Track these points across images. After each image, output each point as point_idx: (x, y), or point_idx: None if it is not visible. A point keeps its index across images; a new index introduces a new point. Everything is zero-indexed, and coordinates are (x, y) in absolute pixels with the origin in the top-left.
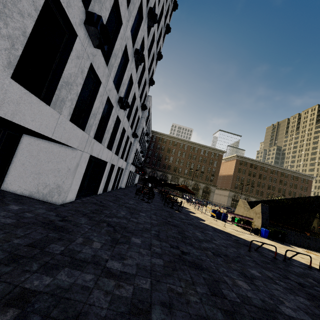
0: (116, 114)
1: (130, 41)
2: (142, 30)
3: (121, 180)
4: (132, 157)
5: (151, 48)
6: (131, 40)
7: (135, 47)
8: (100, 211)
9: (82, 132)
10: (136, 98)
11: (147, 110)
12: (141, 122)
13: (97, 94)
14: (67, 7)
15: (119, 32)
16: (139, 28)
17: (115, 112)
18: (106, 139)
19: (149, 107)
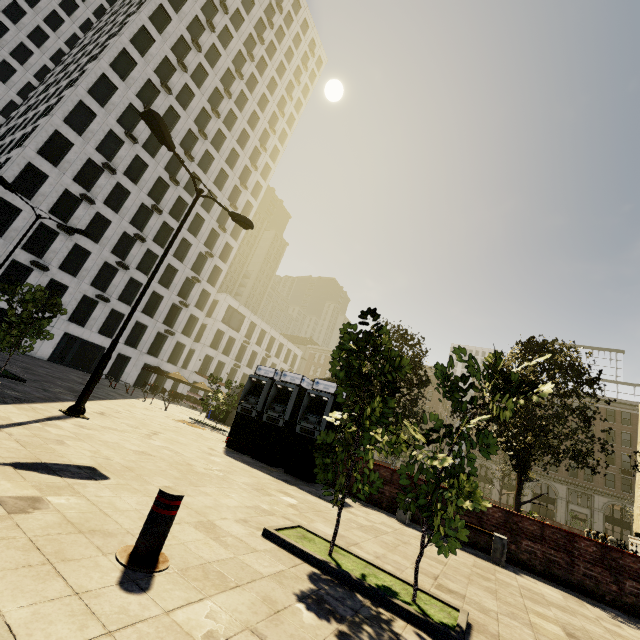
0: (110, 308)
1: (115, 258)
2: (142, 246)
3: (179, 390)
4: (195, 364)
5: (188, 251)
6: (117, 257)
7: (131, 259)
8: (46, 361)
9: (49, 314)
10: (164, 297)
11: (220, 309)
12: (211, 323)
13: (65, 293)
14: (24, 262)
15: (89, 258)
16: (133, 247)
17: (105, 306)
18: (95, 326)
19: (233, 307)
